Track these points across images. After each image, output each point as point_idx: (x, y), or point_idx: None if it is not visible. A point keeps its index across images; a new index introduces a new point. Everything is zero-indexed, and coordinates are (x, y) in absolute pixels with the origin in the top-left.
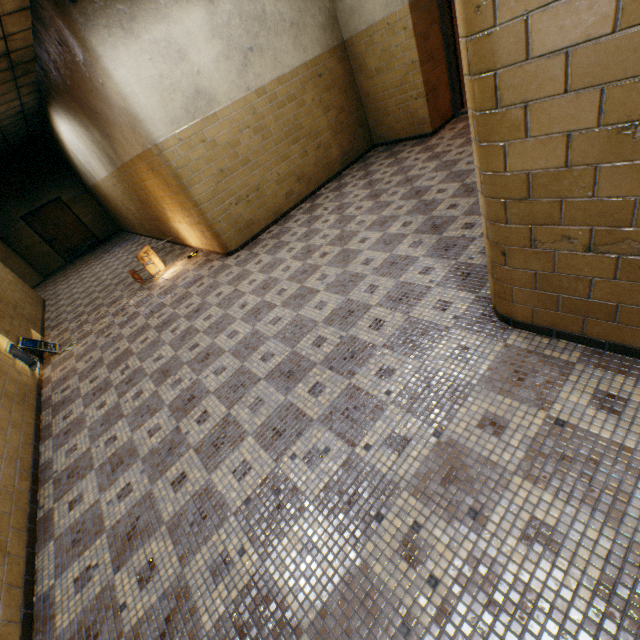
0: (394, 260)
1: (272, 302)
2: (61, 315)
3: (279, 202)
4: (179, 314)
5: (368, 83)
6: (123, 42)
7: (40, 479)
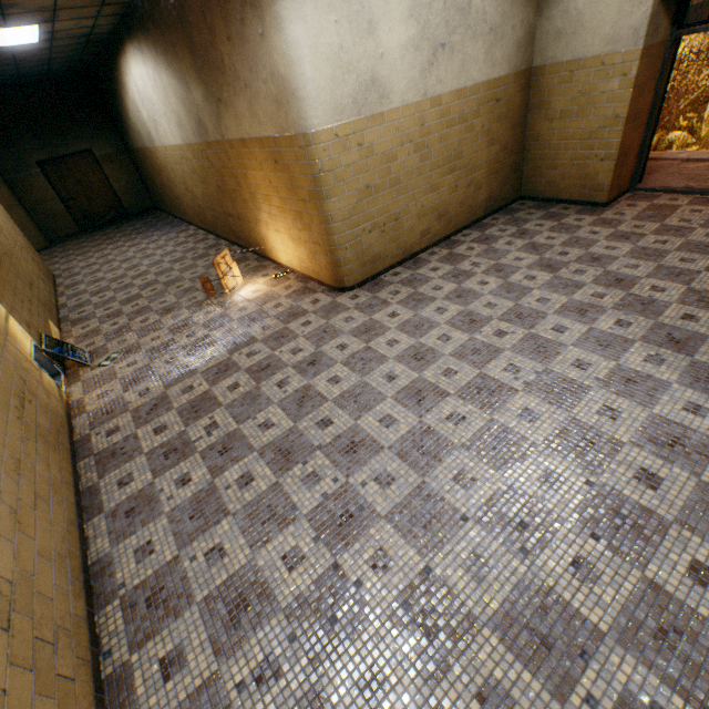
0: (627, 375)
1: (439, 385)
2: (84, 306)
3: (412, 239)
4: (282, 360)
5: (543, 124)
6: None
7: (94, 591)
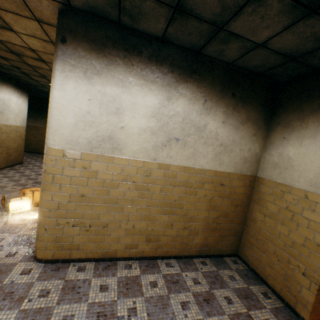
0: None
1: None
2: None
3: (117, 246)
4: None
5: (259, 214)
6: (77, 79)
7: None
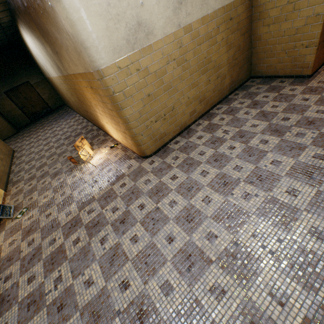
0: None
1: (204, 250)
2: (20, 171)
3: (185, 118)
4: (106, 217)
5: (263, 29)
6: None
7: None
